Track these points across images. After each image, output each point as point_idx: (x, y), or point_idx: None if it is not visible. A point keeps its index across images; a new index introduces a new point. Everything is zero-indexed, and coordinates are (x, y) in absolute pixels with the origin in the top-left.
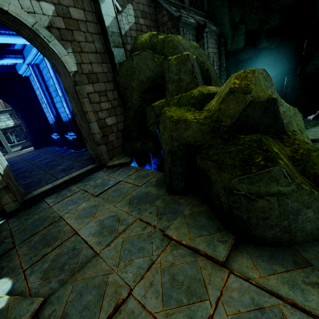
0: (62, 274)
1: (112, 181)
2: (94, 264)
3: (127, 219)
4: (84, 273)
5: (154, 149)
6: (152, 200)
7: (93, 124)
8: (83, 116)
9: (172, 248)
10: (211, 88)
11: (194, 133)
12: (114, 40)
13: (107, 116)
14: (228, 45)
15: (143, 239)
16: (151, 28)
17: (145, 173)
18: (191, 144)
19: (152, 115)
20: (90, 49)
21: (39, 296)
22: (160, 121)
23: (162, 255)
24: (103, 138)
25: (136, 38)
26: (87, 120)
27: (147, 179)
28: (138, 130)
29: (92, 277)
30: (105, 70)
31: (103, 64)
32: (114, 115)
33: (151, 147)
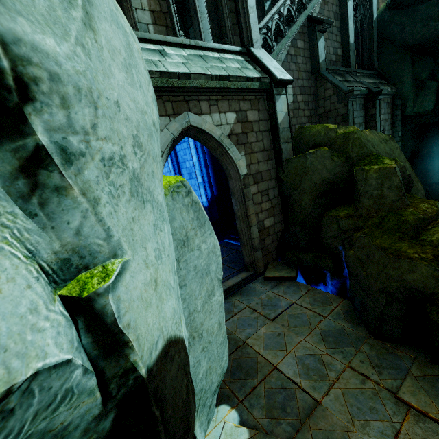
0: (288, 417)
1: (282, 301)
2: (323, 415)
3: (333, 363)
4: (317, 423)
5: (334, 268)
6: (354, 342)
7: (253, 228)
8: (246, 219)
9: (415, 418)
10: (425, 208)
11: (423, 278)
12: (283, 135)
13: (266, 217)
14: (406, 108)
15: (369, 396)
16: (309, 103)
17: (323, 296)
18: (418, 289)
19: (333, 227)
20: (259, 147)
21: (277, 436)
22: (355, 243)
23: (406, 425)
24: (260, 243)
25: (303, 127)
26: (249, 224)
27: (330, 308)
28: (308, 239)
29: (329, 430)
30: (270, 167)
31: (268, 161)
32: (272, 216)
33: (329, 265)
